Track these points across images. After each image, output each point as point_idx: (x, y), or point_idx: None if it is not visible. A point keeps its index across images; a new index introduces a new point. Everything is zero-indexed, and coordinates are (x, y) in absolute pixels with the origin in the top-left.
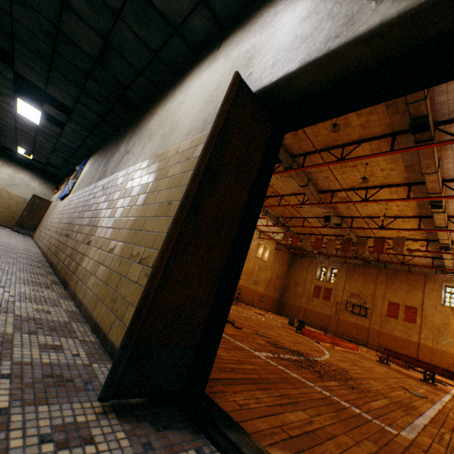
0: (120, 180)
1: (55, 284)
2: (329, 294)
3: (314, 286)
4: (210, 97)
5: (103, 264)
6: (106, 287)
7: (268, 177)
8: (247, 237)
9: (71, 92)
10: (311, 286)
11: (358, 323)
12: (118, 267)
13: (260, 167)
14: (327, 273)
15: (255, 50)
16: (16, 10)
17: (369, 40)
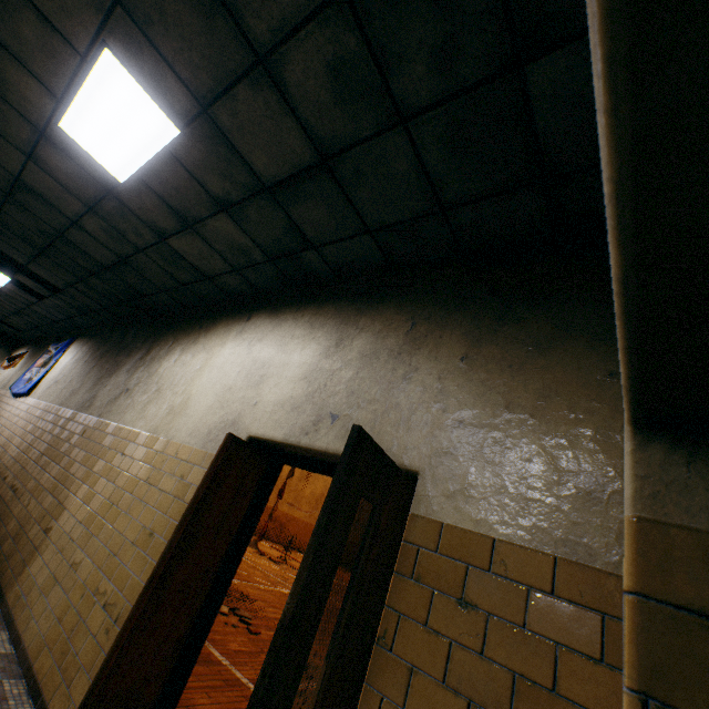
0: (109, 439)
1: None
2: None
3: None
4: (223, 396)
5: (60, 585)
6: (58, 626)
7: (258, 517)
8: (223, 589)
9: (64, 277)
10: None
11: None
12: (79, 601)
13: (249, 510)
14: None
15: (268, 369)
16: (10, 207)
17: (322, 454)
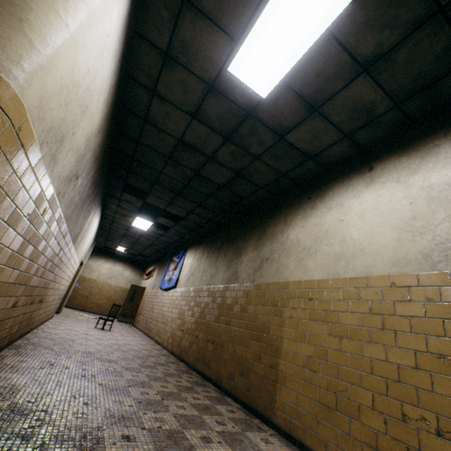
0: (280, 293)
1: (249, 415)
2: None
3: None
4: (408, 226)
5: (336, 411)
6: None
7: None
8: None
9: (187, 207)
10: None
11: None
12: (384, 427)
13: None
14: None
15: None
16: (167, 168)
17: None
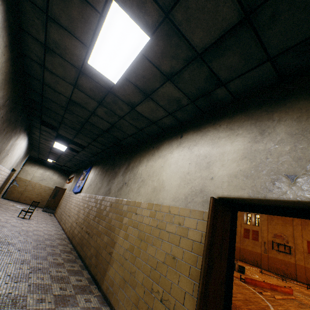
0: (125, 207)
1: (91, 283)
2: (256, 235)
3: (243, 229)
4: (185, 177)
5: (128, 284)
6: (136, 309)
7: (234, 244)
8: (230, 292)
9: (87, 140)
10: (241, 229)
11: (285, 259)
12: (143, 295)
13: (229, 241)
14: (252, 218)
15: (210, 158)
16: (66, 114)
17: (292, 202)
